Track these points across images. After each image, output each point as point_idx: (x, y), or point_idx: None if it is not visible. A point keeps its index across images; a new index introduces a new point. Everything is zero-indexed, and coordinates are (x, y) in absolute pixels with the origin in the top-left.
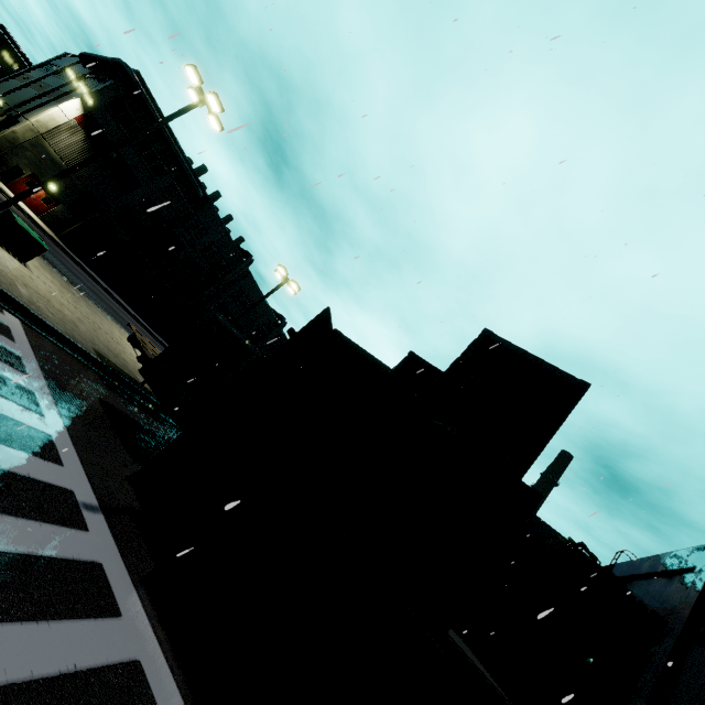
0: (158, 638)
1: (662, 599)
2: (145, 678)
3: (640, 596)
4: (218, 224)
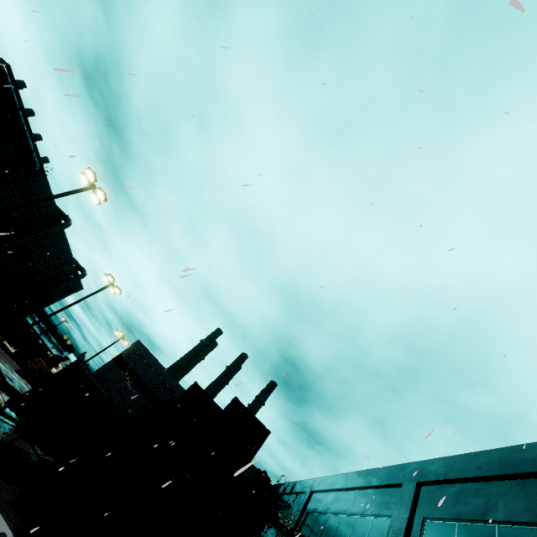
0: None
1: (291, 509)
2: None
3: (284, 506)
4: (46, 190)
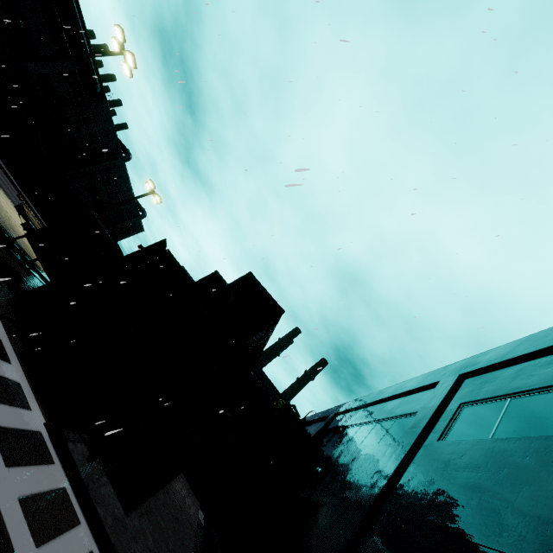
0: (27, 379)
1: (312, 431)
2: (23, 390)
3: (306, 431)
4: (108, 118)
